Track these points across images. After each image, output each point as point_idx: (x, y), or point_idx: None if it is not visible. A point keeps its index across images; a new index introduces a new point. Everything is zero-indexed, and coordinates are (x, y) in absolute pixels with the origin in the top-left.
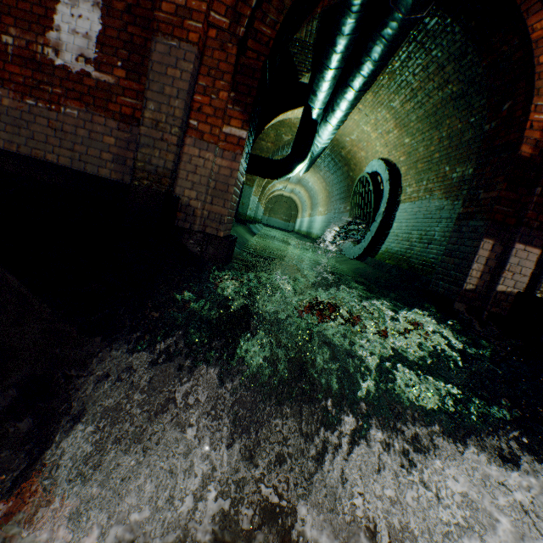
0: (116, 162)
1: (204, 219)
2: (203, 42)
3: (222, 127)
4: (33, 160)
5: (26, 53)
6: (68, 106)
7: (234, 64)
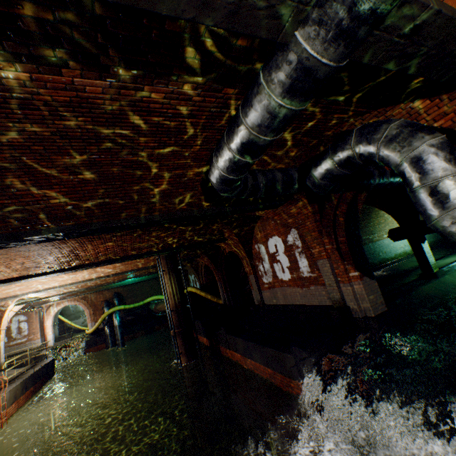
0: (328, 299)
1: (363, 310)
2: (328, 254)
3: (348, 275)
4: (310, 306)
5: (298, 277)
6: (311, 286)
7: (338, 256)
